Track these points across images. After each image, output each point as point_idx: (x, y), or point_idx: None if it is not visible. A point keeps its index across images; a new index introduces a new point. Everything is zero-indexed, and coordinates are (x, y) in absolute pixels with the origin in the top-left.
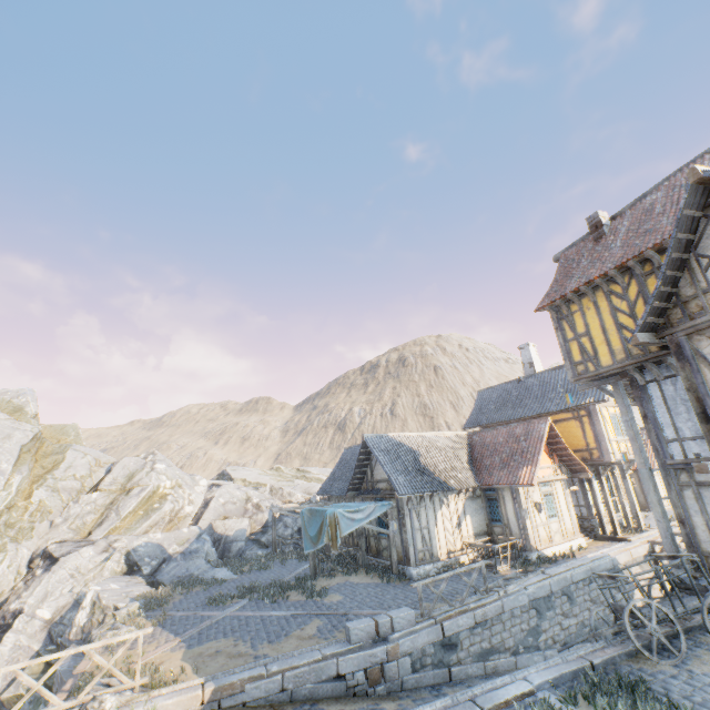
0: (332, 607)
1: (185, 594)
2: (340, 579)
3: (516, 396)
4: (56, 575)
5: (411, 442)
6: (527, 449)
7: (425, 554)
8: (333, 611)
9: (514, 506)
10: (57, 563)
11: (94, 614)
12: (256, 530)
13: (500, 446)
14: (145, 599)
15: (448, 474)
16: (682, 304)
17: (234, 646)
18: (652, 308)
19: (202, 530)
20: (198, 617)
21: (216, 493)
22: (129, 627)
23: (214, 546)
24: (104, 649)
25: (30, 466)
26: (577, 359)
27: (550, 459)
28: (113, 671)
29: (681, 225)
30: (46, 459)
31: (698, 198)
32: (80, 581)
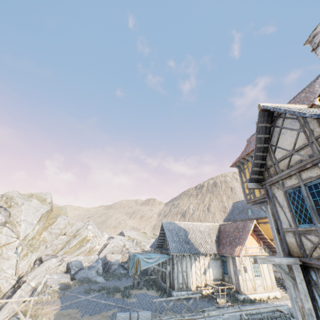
0: (127, 304)
1: (80, 285)
2: (143, 291)
3: (248, 207)
4: (40, 268)
5: (186, 226)
6: (241, 236)
7: (183, 285)
8: (126, 306)
9: (233, 267)
10: (42, 263)
11: (43, 287)
12: (124, 261)
13: (231, 233)
14: (64, 285)
15: (201, 245)
16: (268, 169)
17: (76, 313)
18: (253, 171)
19: (99, 257)
20: (75, 297)
21: (111, 241)
22: (48, 295)
23: (105, 265)
24: (34, 303)
25: (44, 222)
26: (247, 192)
27: (258, 243)
28: (19, 312)
29: (259, 131)
30: (50, 220)
31: (266, 117)
32: (48, 272)
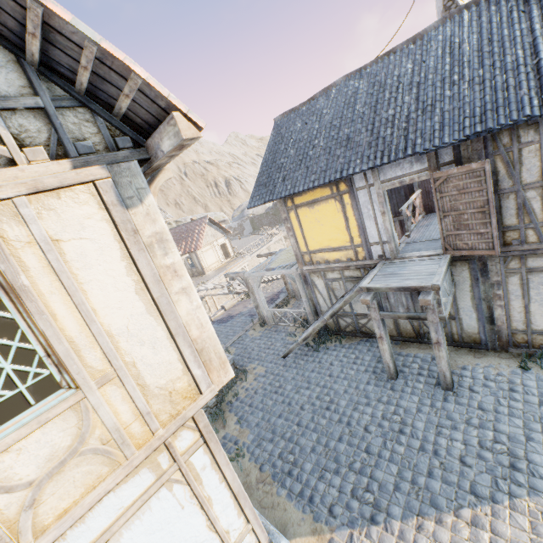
0: None
1: None
2: None
3: None
4: None
5: None
6: None
7: None
8: None
9: None
10: None
11: None
12: None
13: None
14: None
15: None
16: None
17: None
18: None
19: None
20: None
21: None
22: None
23: None
24: None
25: None
26: None
27: None
28: None
29: None
30: None
31: None
32: None
